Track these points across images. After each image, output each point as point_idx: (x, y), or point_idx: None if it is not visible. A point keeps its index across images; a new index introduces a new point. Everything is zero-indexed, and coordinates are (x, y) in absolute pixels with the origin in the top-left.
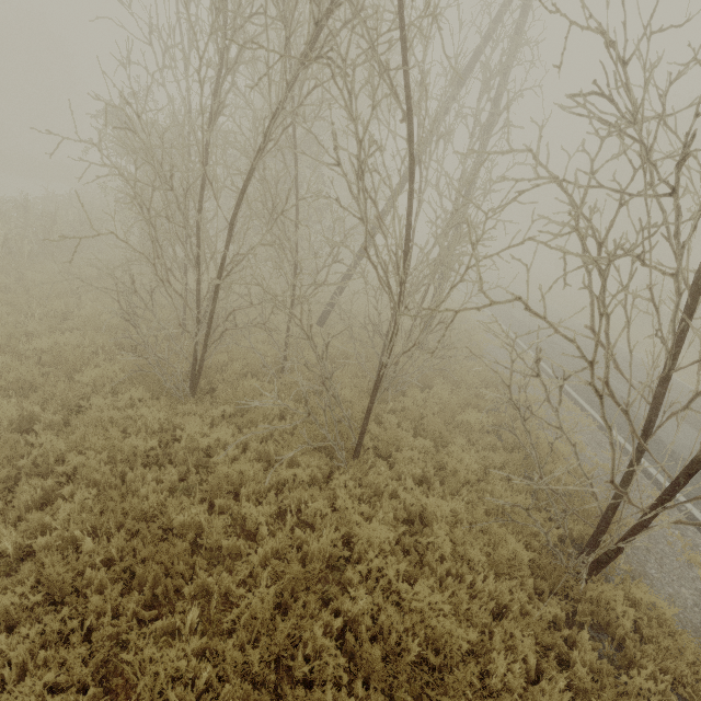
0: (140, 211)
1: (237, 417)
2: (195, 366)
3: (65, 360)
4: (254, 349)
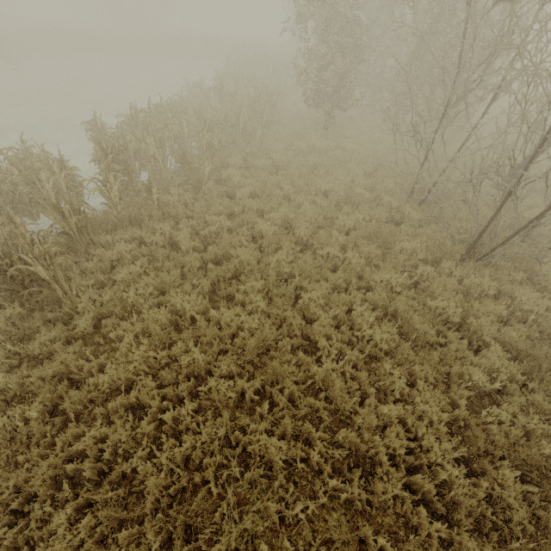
0: (316, 82)
1: (523, 281)
2: (480, 237)
3: (372, 233)
4: (514, 219)
